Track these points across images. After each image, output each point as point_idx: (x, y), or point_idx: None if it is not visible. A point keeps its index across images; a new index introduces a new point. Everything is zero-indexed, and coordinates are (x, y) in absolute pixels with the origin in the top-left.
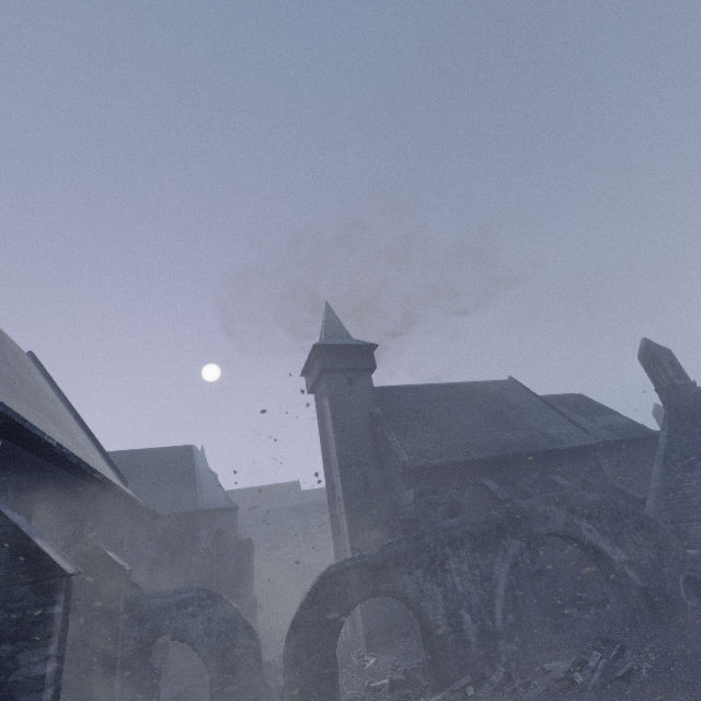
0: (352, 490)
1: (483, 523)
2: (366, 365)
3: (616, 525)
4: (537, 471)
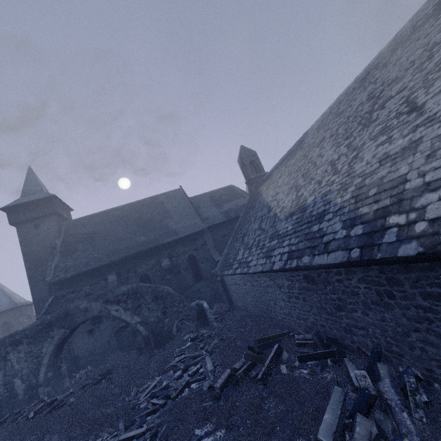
0: (39, 296)
1: (39, 325)
2: (47, 212)
3: (137, 302)
4: (155, 258)
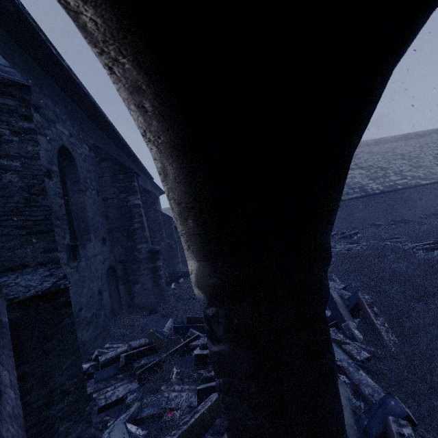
0: None
1: None
2: None
3: None
4: None
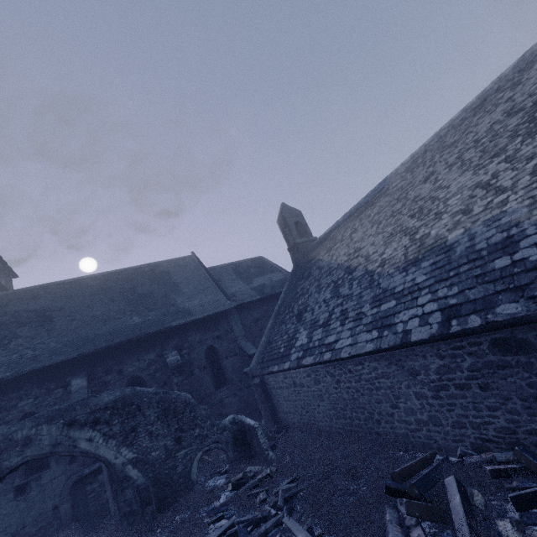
0: None
1: None
2: None
3: (131, 421)
4: (154, 351)
